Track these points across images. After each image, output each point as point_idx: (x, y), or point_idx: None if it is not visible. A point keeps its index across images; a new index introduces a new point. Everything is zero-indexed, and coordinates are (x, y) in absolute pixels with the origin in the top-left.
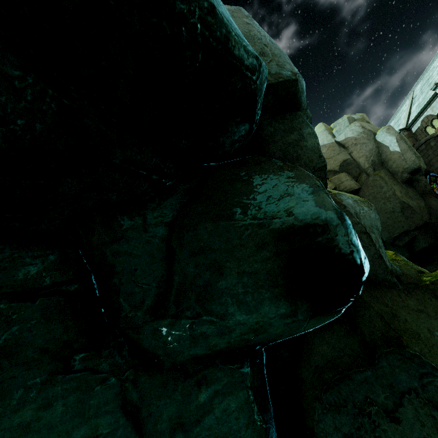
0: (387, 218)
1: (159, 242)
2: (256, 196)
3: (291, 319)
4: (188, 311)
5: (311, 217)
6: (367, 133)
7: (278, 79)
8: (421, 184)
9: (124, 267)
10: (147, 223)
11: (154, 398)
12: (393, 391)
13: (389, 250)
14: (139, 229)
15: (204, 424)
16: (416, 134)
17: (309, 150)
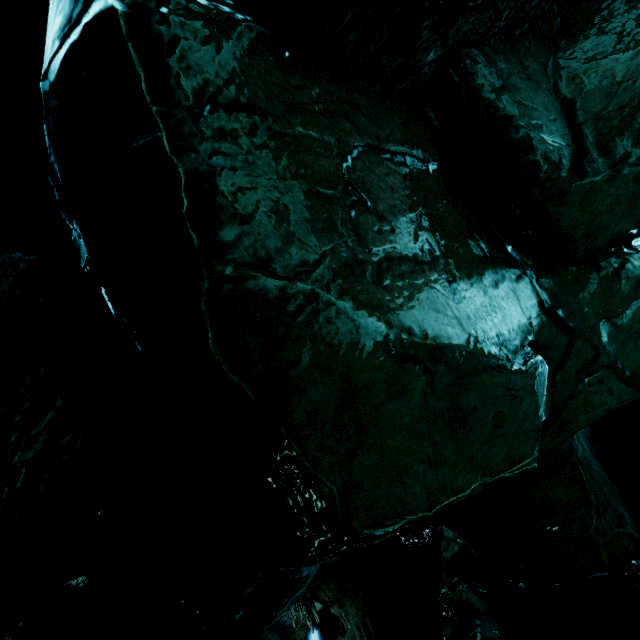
0: None
1: (548, 94)
2: None
3: None
4: (632, 158)
5: None
6: None
7: None
8: None
9: (526, 120)
10: (526, 69)
11: (569, 296)
12: None
13: None
14: (521, 76)
15: (634, 317)
16: None
17: None
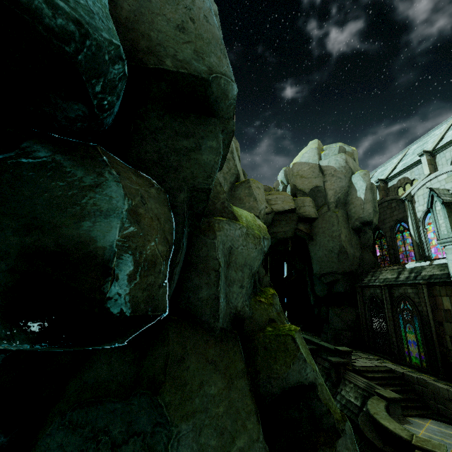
0: (324, 254)
1: None
2: (45, 194)
3: (8, 343)
4: None
5: (75, 244)
6: (347, 170)
7: (180, 69)
8: (366, 237)
9: None
10: None
11: None
12: (128, 429)
13: (314, 282)
14: None
15: None
16: (389, 190)
17: (199, 166)
